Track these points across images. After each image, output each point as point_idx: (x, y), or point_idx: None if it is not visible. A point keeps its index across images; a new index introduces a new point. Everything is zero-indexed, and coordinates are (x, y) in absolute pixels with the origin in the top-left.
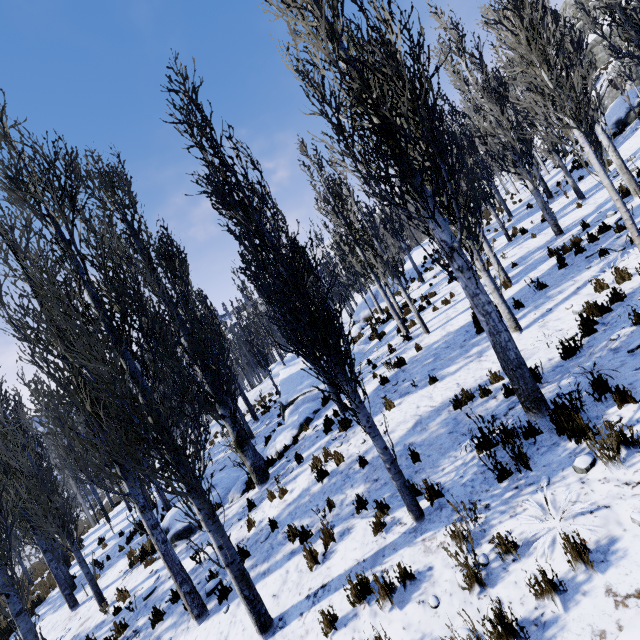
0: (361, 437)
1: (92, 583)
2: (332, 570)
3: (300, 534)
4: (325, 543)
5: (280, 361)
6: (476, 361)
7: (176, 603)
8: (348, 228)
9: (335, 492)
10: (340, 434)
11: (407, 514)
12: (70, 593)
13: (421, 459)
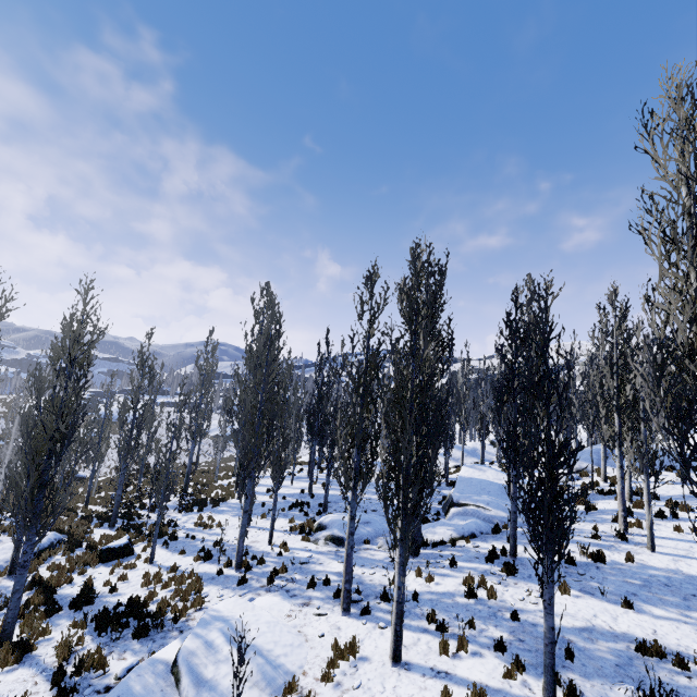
0: (521, 593)
1: (273, 523)
2: (457, 669)
3: (439, 623)
4: (458, 647)
5: (459, 445)
6: (693, 627)
7: (325, 586)
8: (617, 391)
9: (478, 617)
10: (500, 573)
11: (539, 688)
12: (251, 514)
13: (574, 661)
